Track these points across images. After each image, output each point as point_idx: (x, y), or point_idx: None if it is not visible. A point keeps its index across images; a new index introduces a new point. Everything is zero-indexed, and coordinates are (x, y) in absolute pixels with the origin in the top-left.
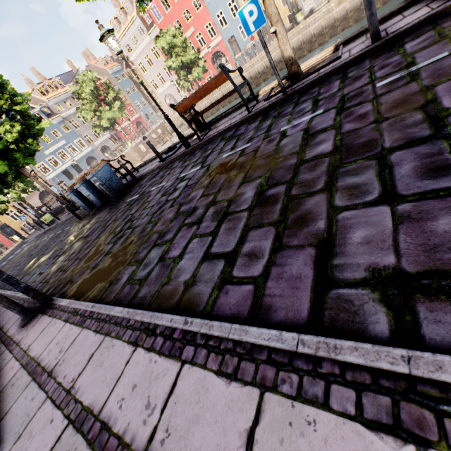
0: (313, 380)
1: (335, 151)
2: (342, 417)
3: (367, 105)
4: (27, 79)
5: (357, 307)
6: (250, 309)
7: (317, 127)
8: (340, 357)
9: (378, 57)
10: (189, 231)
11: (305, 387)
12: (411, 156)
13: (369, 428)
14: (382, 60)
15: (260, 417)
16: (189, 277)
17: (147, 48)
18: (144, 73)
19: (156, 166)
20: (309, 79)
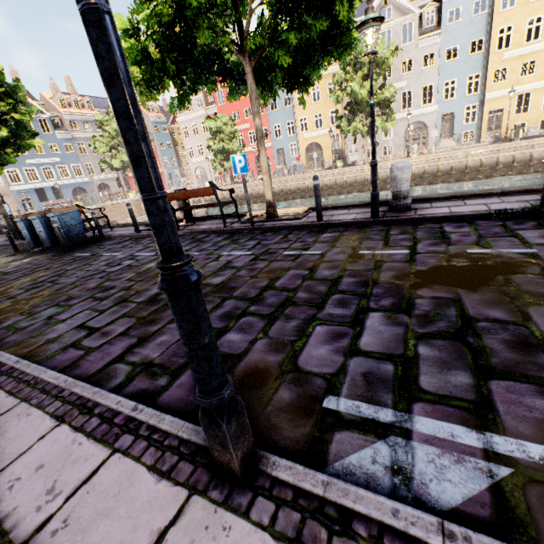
0: (51, 398)
1: (218, 285)
2: (45, 413)
3: (265, 263)
4: (54, 85)
5: (116, 374)
6: (68, 365)
7: (234, 263)
8: (73, 389)
9: (310, 233)
10: (90, 303)
11: (44, 401)
12: (232, 305)
13: (51, 417)
14: (308, 236)
15: (7, 412)
16: (55, 336)
17: (199, 119)
18: (186, 138)
19: (128, 233)
20: (273, 224)
